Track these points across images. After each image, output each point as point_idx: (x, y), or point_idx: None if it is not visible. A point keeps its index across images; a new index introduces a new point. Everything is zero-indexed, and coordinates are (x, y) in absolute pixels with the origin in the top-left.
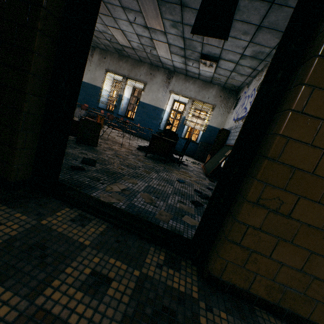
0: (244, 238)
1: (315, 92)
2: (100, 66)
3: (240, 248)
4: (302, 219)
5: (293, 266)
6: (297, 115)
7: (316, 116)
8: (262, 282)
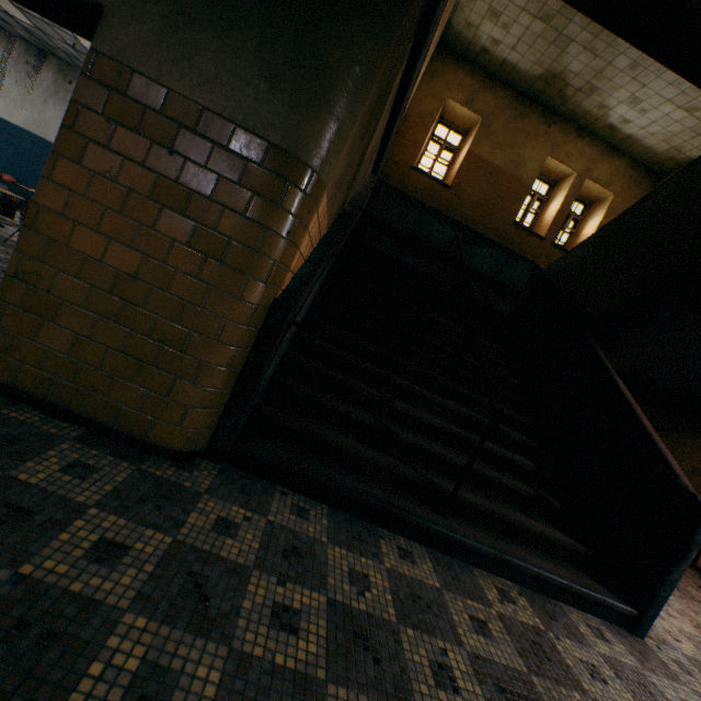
0: (6, 320)
1: (62, 162)
2: (59, 98)
3: (2, 332)
4: (65, 297)
5: (62, 352)
6: (48, 182)
7: (66, 187)
8: (31, 374)
